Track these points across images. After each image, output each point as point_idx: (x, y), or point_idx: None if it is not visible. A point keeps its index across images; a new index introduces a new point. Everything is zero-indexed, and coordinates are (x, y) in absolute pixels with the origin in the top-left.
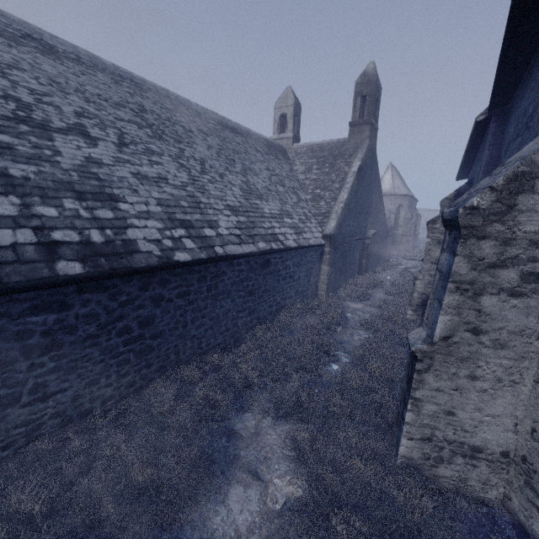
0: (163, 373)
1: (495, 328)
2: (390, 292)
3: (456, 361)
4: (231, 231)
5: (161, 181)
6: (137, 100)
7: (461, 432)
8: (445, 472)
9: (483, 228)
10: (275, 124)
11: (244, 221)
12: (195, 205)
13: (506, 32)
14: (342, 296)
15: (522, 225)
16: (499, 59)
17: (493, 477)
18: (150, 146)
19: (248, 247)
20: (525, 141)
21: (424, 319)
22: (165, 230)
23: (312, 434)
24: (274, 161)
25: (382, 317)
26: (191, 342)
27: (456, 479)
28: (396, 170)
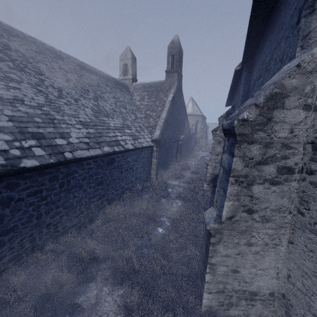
0: (19, 260)
1: (262, 208)
2: (194, 172)
3: (237, 234)
4: (81, 139)
5: (16, 102)
6: (3, 41)
7: (243, 283)
8: (234, 312)
9: (252, 135)
10: (120, 70)
11: (93, 132)
12: (49, 121)
13: (253, 6)
14: (166, 177)
15: (277, 132)
16: (248, 27)
17: (265, 310)
18: (9, 74)
19: (95, 151)
20: (266, 78)
21: (214, 201)
22: (14, 141)
23: (139, 298)
24: (119, 92)
25: (190, 189)
26: (47, 229)
27: (241, 316)
28: (194, 101)
